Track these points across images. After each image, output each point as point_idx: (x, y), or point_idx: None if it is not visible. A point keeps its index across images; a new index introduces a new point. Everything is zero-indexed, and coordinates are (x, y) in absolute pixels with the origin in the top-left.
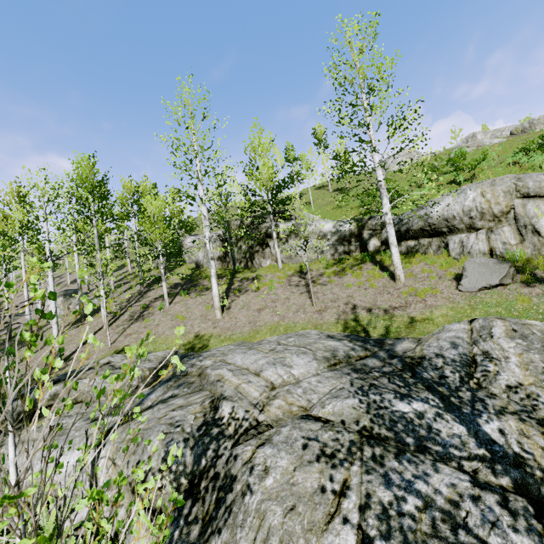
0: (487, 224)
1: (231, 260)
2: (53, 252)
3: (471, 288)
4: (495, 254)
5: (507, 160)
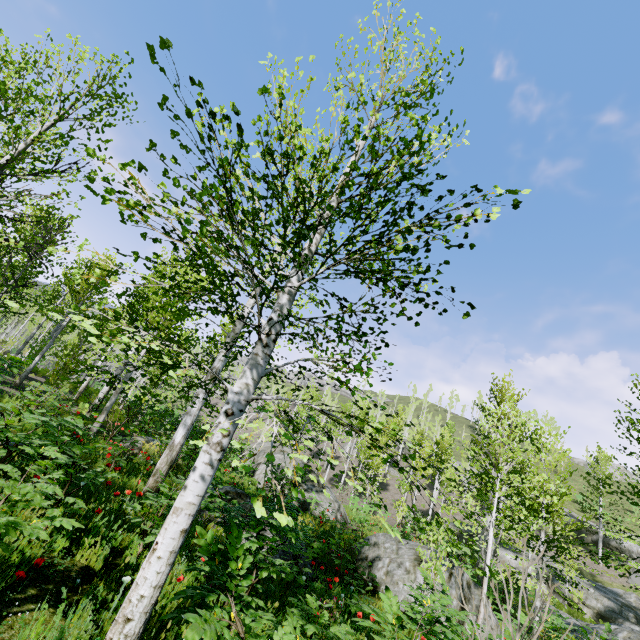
0: None
1: None
2: None
3: (631, 583)
4: None
5: None
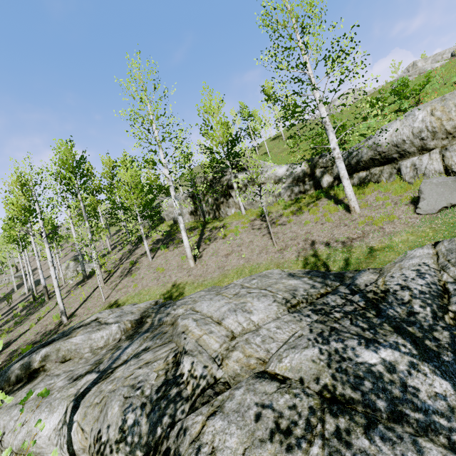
0: (440, 143)
1: (201, 213)
2: (56, 227)
3: (430, 210)
4: (452, 172)
5: (451, 80)
